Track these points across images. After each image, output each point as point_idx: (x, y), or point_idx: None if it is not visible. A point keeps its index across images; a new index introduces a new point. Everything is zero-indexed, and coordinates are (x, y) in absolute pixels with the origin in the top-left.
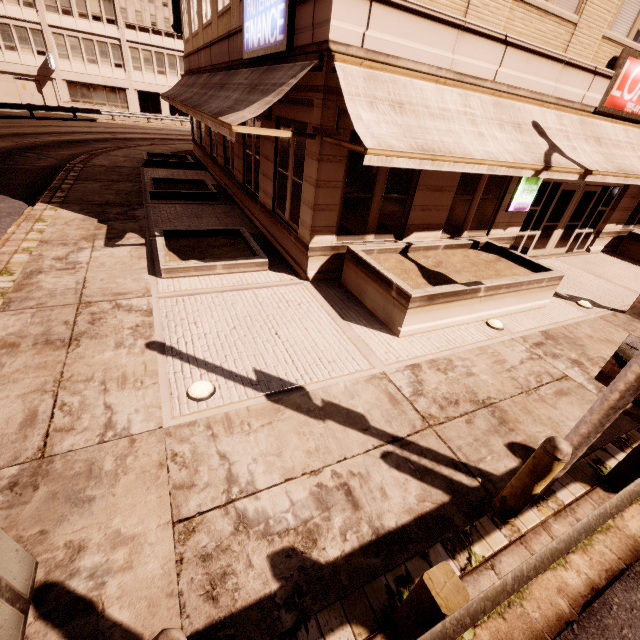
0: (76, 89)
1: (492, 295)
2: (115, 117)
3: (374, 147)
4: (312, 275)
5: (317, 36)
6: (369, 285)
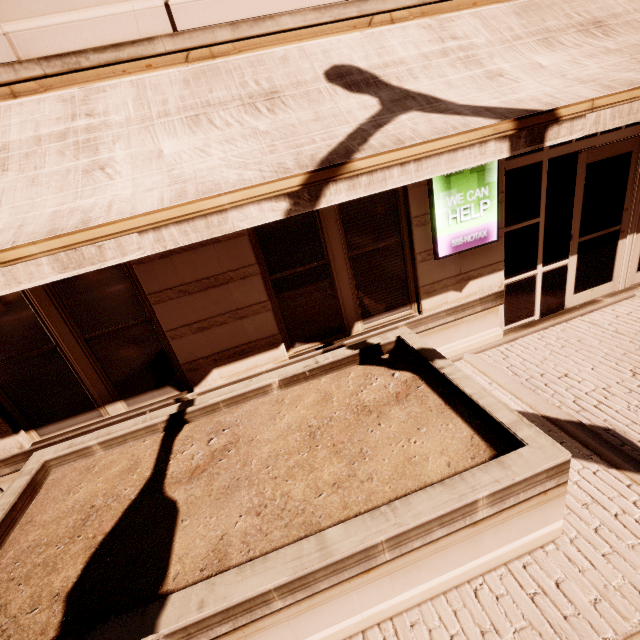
0: None
1: (241, 626)
2: None
3: None
4: None
5: None
6: None
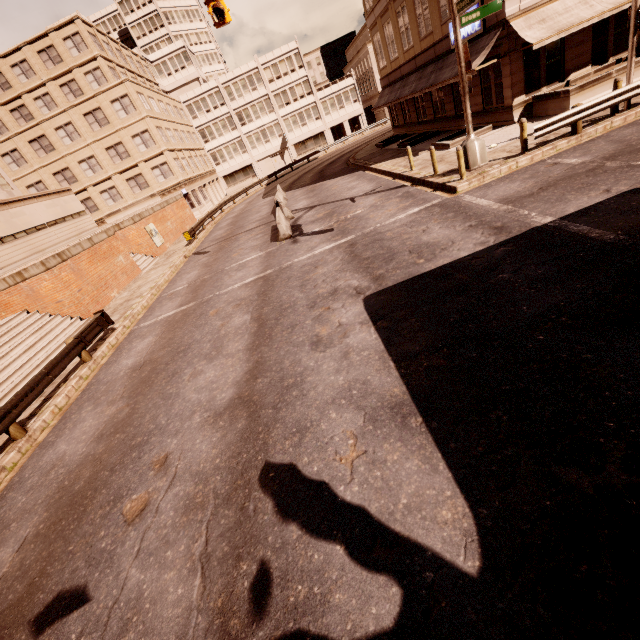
0: (299, 147)
1: (623, 74)
2: (323, 152)
3: (535, 42)
4: (516, 120)
5: (499, 19)
6: (549, 104)
